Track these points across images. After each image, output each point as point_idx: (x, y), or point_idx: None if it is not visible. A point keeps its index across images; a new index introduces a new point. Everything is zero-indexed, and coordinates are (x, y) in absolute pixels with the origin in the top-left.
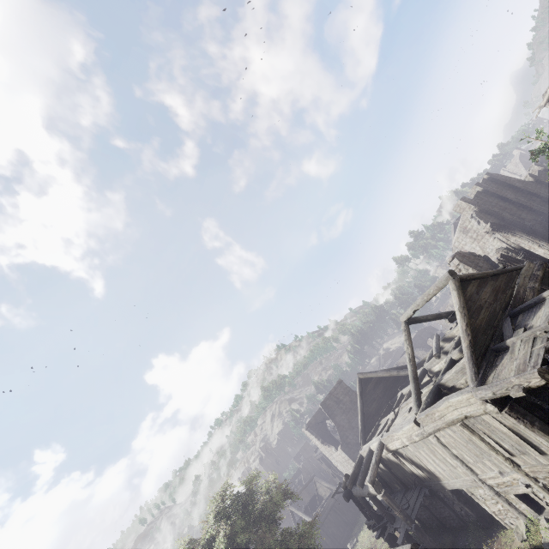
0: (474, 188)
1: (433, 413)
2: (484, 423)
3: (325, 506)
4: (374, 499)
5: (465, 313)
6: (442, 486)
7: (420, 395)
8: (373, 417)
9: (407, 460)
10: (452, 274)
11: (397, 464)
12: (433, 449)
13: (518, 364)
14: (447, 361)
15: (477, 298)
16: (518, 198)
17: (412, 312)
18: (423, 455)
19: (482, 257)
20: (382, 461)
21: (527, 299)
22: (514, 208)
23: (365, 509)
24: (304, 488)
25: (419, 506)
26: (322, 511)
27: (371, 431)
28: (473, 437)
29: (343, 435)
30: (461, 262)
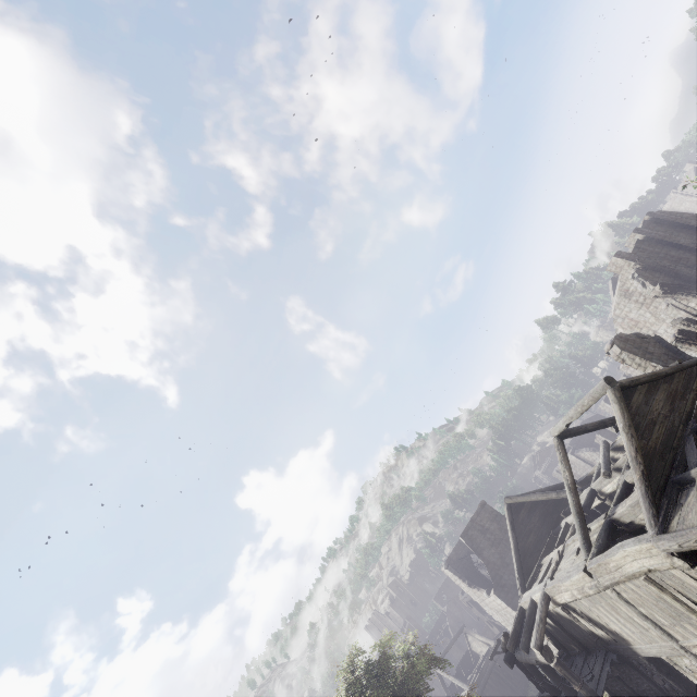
0: (633, 236)
1: (607, 563)
2: (674, 578)
3: (483, 668)
4: (545, 668)
5: (632, 434)
6: (633, 652)
7: (588, 534)
8: (532, 554)
9: (582, 616)
10: (609, 381)
11: (570, 621)
12: (614, 606)
13: None
14: (619, 486)
15: (647, 411)
16: (696, 242)
17: (564, 426)
18: (602, 611)
19: (652, 338)
20: (549, 616)
21: None
22: (692, 256)
23: (536, 678)
24: (452, 643)
25: (605, 678)
26: (480, 675)
27: (530, 573)
28: (664, 595)
29: (495, 575)
30: (624, 351)
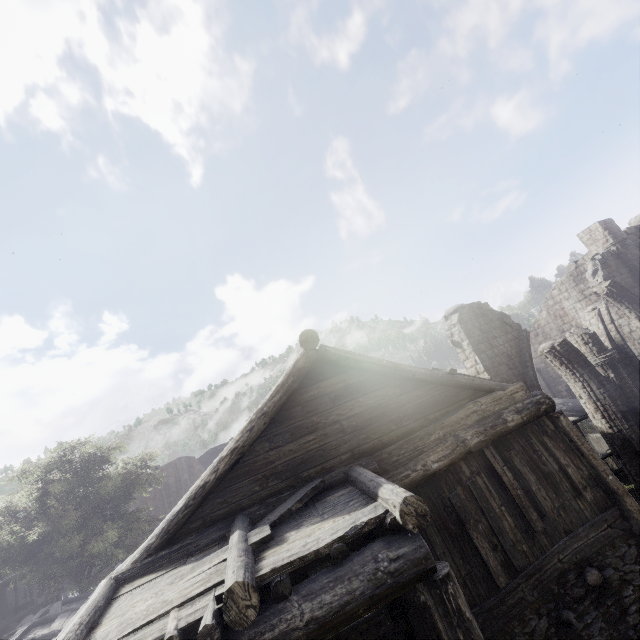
0: None
1: None
2: None
3: None
4: None
5: (254, 427)
6: None
7: None
8: None
9: None
10: (308, 339)
11: None
12: None
13: (128, 618)
14: None
15: (323, 408)
16: None
17: None
18: None
19: (519, 331)
20: None
21: (424, 458)
22: None
23: None
24: None
25: None
26: None
27: None
28: None
29: None
30: (459, 324)
